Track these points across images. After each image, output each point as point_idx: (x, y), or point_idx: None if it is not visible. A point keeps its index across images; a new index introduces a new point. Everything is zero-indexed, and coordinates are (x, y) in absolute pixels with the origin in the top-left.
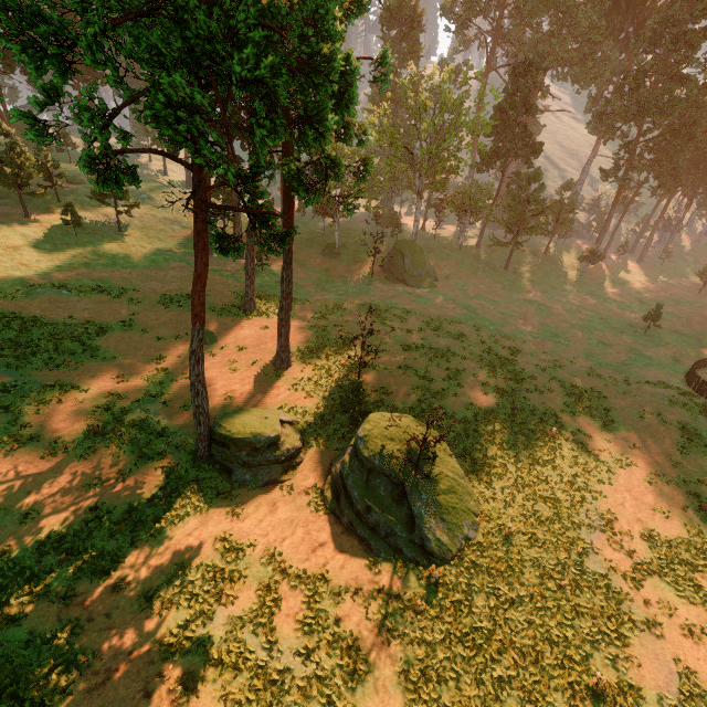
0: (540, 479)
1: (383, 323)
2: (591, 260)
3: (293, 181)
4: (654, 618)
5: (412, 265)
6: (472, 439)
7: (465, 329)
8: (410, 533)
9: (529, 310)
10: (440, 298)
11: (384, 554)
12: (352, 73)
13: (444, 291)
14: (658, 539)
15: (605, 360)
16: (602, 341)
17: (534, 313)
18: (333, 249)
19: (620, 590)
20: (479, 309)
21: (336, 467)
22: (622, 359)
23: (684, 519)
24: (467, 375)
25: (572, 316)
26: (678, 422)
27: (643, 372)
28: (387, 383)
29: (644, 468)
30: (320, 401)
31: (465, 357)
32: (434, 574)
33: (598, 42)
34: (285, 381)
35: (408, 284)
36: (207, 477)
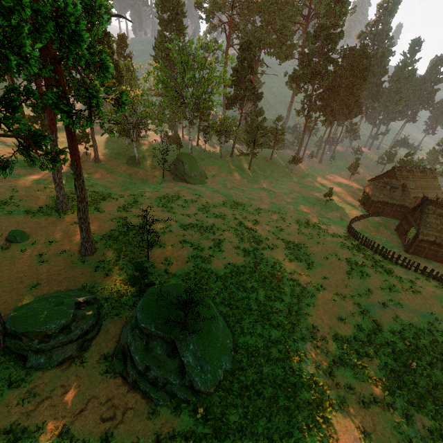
0: (273, 311)
1: (170, 211)
2: (295, 162)
3: (55, 109)
4: (343, 399)
5: (190, 169)
6: (229, 289)
7: (225, 211)
8: (182, 378)
9: (264, 195)
10: (209, 191)
11: (163, 401)
12: (65, 8)
13: (212, 185)
14: (341, 339)
15: (306, 223)
16: (304, 211)
17: (266, 196)
18: (134, 160)
19: (323, 383)
20: (234, 196)
21: (124, 335)
22: (315, 221)
23: (353, 322)
24: (226, 242)
25: (288, 197)
26: (346, 258)
27: (326, 228)
28: (170, 256)
29: (331, 291)
30: (117, 278)
31: (225, 230)
32: (200, 411)
33: (287, 35)
34: (89, 265)
35: (188, 182)
36: (1, 369)
